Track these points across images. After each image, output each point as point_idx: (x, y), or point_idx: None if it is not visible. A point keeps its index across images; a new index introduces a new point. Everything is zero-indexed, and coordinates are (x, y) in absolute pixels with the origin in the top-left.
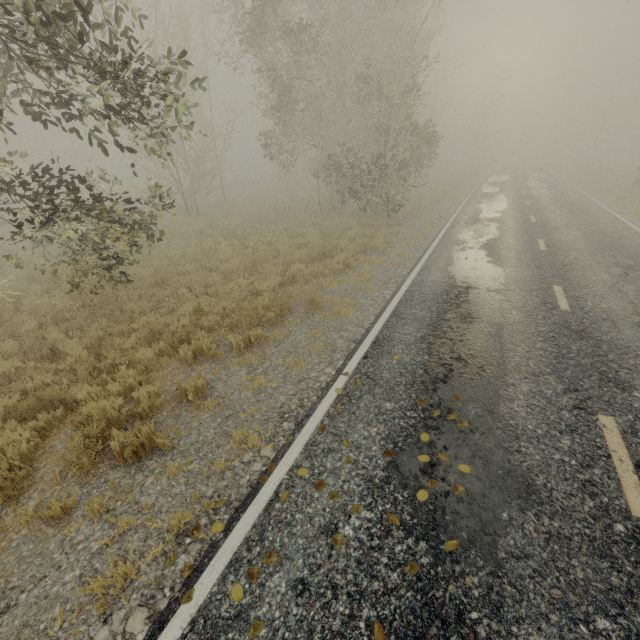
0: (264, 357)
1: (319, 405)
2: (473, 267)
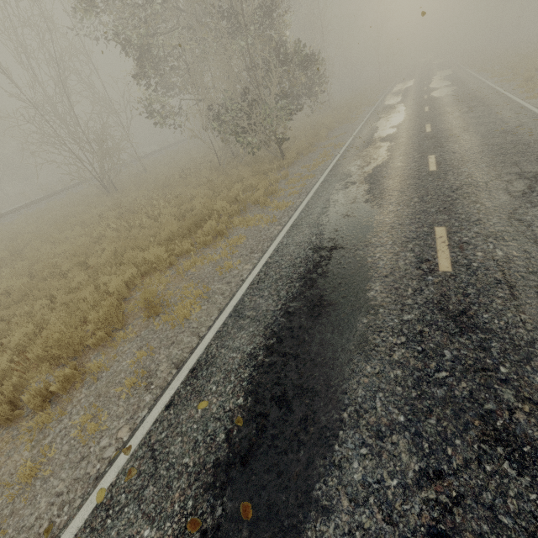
0: (62, 413)
1: (63, 532)
2: (347, 213)
